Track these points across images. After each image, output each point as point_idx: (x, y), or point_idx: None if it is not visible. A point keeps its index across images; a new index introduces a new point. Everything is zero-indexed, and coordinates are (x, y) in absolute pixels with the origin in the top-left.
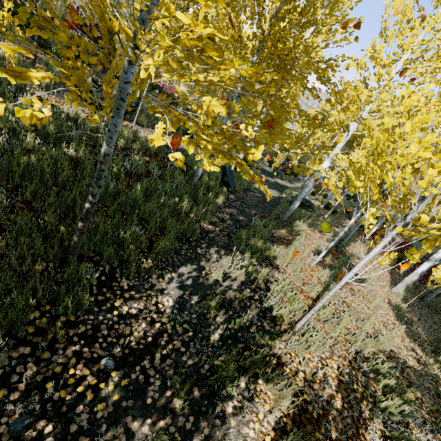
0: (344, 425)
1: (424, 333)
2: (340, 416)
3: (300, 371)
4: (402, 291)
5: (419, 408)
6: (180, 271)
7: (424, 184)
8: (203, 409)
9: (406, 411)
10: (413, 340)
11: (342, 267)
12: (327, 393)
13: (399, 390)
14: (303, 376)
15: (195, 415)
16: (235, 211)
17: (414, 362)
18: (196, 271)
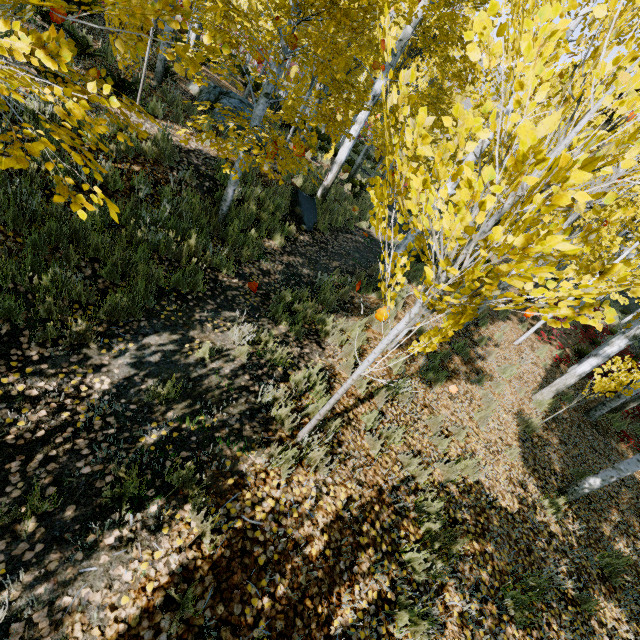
0: (308, 579)
1: (561, 462)
2: (306, 566)
3: (269, 499)
4: (546, 399)
5: (480, 566)
6: (145, 342)
7: (413, 208)
8: (67, 536)
9: (439, 569)
10: (532, 471)
11: (455, 356)
12: (303, 533)
13: (444, 539)
14: (272, 506)
15: (48, 543)
16: (299, 261)
17: (512, 502)
18: (175, 343)
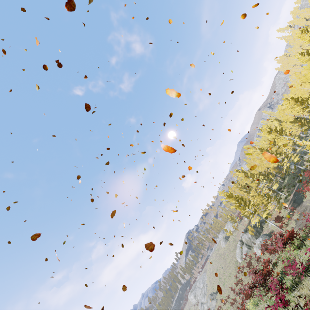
0: None
1: None
2: None
3: None
4: None
5: None
6: None
7: None
8: None
9: None
10: None
11: None
12: None
13: None
14: None
15: None
16: None
17: None
18: None
